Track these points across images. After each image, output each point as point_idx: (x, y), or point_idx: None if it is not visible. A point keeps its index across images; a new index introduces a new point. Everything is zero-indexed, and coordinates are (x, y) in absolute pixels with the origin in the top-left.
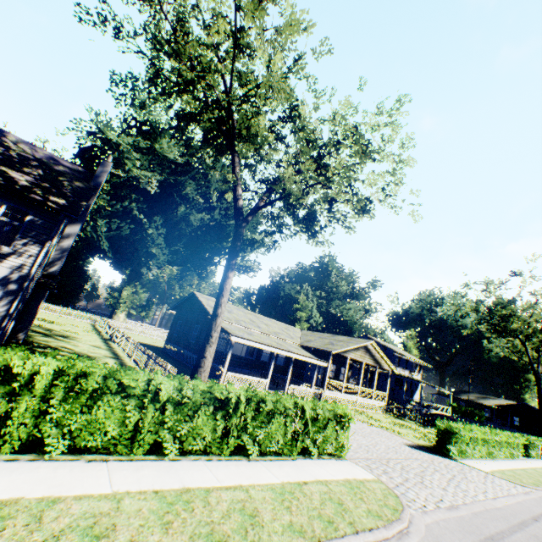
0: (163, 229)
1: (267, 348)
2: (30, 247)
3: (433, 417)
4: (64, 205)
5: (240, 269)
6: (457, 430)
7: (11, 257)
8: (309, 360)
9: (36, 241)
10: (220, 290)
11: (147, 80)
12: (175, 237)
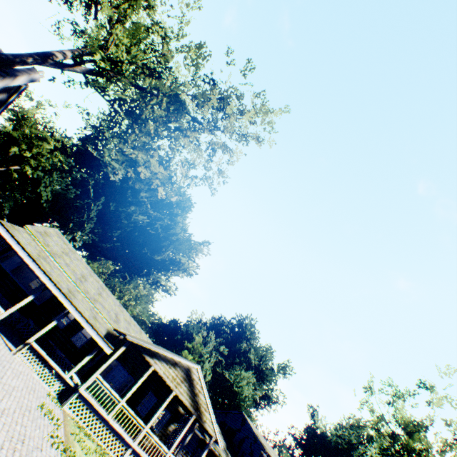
0: (101, 206)
1: (34, 267)
2: None
3: None
4: None
5: (157, 284)
6: None
7: None
8: (87, 326)
9: None
10: None
11: None
12: (115, 227)
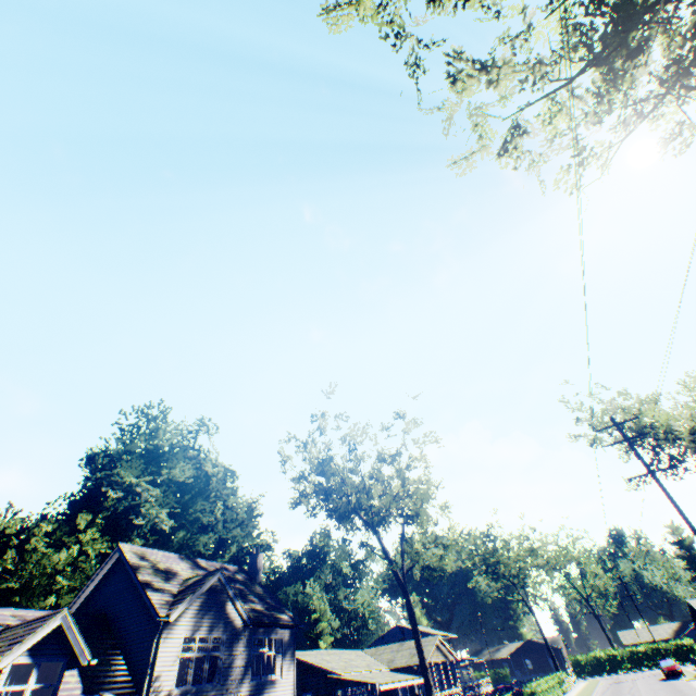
0: None
1: (397, 684)
2: (288, 670)
3: (500, 691)
4: (290, 618)
5: None
6: (536, 688)
7: (284, 686)
8: (417, 680)
9: (289, 662)
10: (420, 646)
11: (341, 511)
12: None
